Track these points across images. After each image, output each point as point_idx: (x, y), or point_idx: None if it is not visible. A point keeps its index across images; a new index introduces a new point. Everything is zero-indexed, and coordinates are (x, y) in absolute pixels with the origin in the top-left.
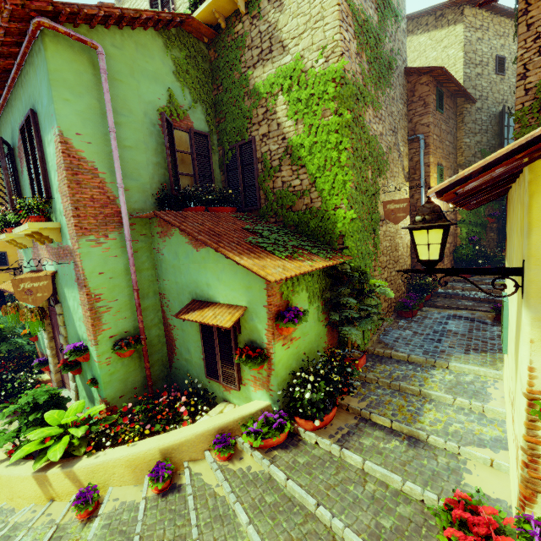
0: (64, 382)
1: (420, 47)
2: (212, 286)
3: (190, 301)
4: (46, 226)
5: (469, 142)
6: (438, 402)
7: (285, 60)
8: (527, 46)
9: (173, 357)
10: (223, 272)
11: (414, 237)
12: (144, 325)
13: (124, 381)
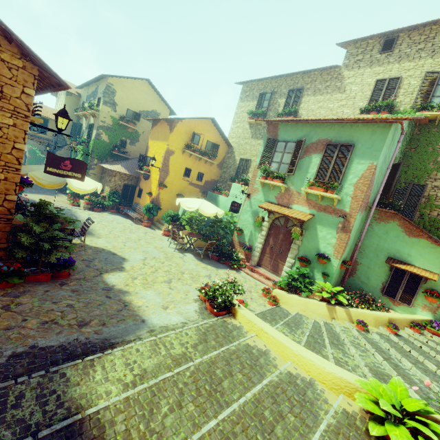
0: (260, 264)
1: None
2: (412, 256)
3: (388, 257)
4: (339, 198)
5: None
6: None
7: None
8: None
9: (349, 277)
10: (427, 254)
11: None
12: (347, 257)
13: (335, 280)
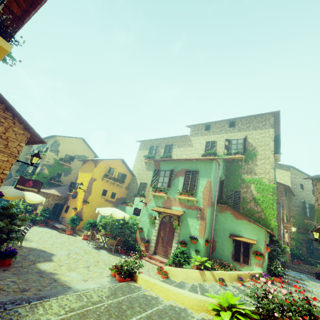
0: (155, 252)
1: None
2: (242, 231)
3: (230, 234)
4: (196, 200)
5: (294, 209)
6: (310, 287)
7: (255, 177)
8: (317, 193)
9: (213, 252)
10: (248, 228)
11: (313, 233)
12: (208, 237)
13: (204, 254)
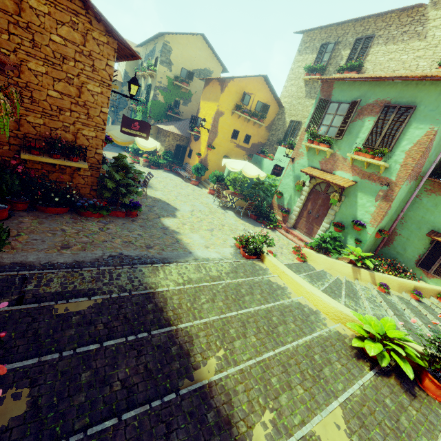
0: (295, 226)
1: None
2: None
3: (431, 230)
4: (386, 166)
5: None
6: None
7: None
8: None
9: (385, 247)
10: None
11: None
12: (386, 226)
13: (367, 247)
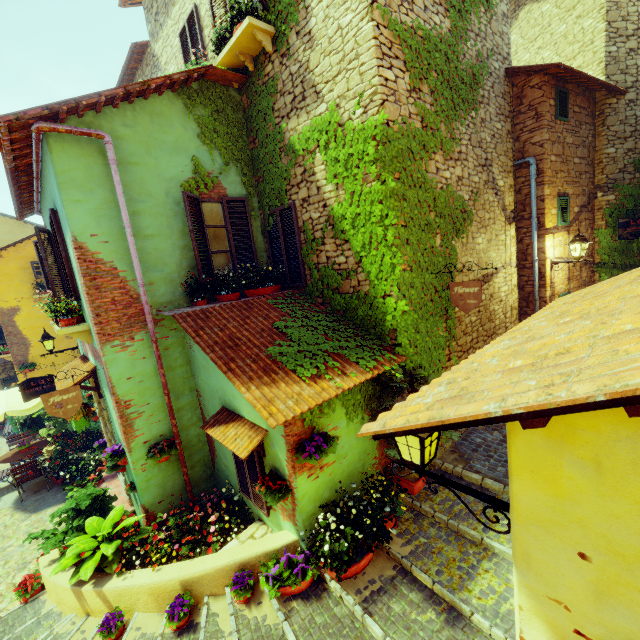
0: None
1: (543, 19)
2: (237, 398)
3: (220, 408)
4: (75, 331)
5: (614, 152)
6: (501, 560)
7: (319, 109)
8: None
9: (214, 458)
10: None
11: None
12: (181, 425)
13: (163, 486)
